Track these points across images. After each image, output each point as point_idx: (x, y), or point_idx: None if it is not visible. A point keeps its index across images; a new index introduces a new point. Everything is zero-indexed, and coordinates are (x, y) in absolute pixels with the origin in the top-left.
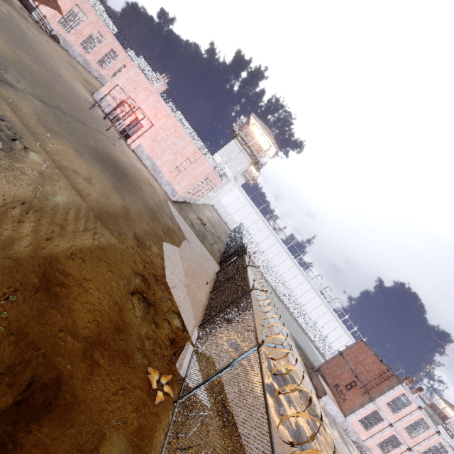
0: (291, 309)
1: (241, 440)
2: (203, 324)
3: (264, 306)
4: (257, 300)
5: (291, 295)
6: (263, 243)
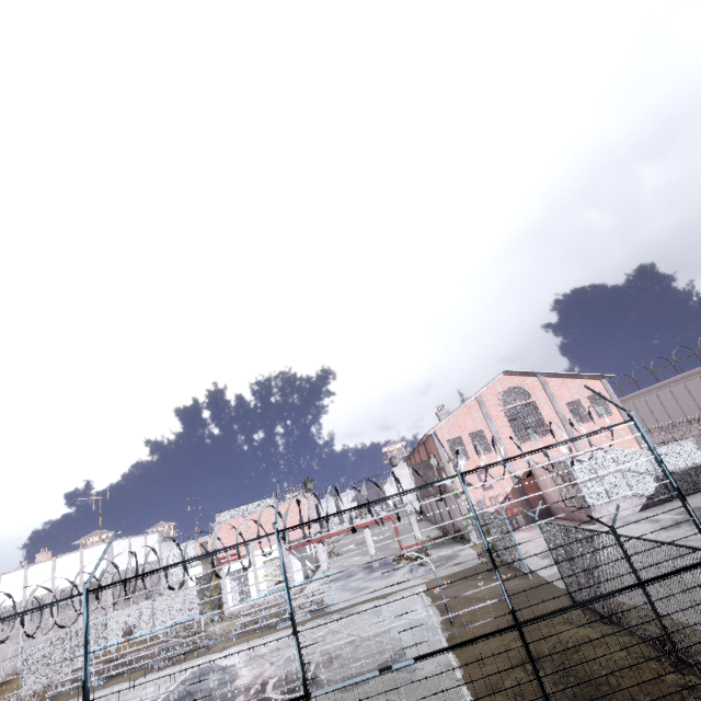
0: None
1: None
2: None
3: None
4: None
5: None
6: None
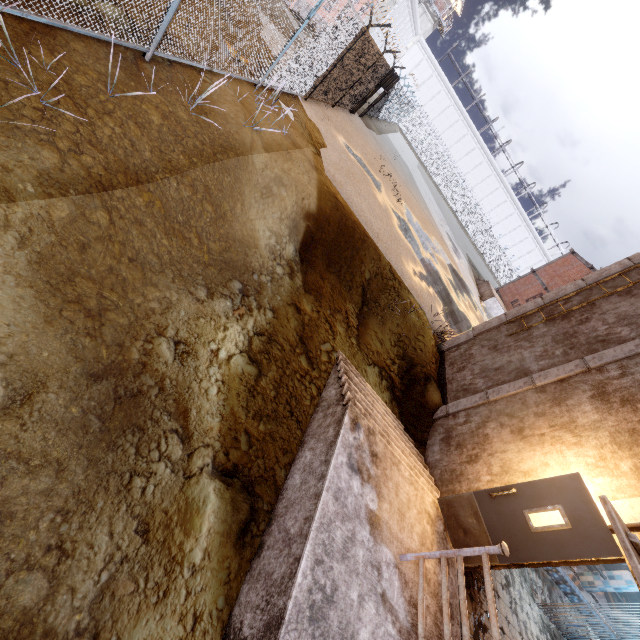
0: (482, 249)
1: (338, 180)
2: (309, 93)
3: (429, 204)
4: (417, 189)
5: (485, 228)
6: (453, 150)
